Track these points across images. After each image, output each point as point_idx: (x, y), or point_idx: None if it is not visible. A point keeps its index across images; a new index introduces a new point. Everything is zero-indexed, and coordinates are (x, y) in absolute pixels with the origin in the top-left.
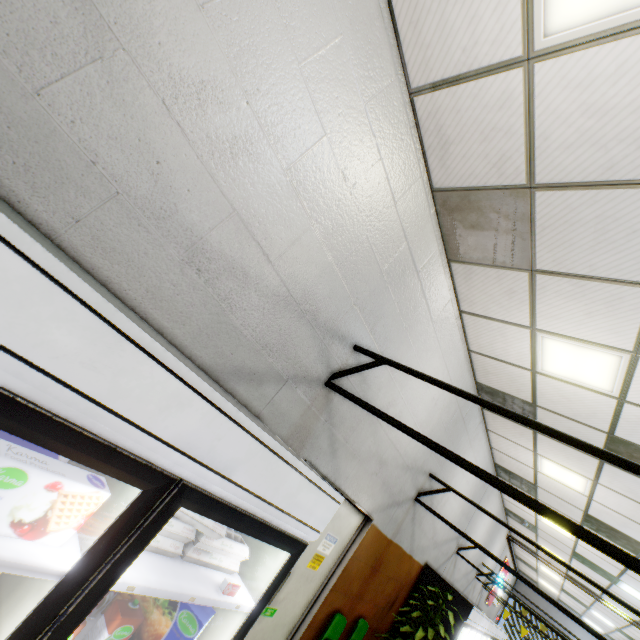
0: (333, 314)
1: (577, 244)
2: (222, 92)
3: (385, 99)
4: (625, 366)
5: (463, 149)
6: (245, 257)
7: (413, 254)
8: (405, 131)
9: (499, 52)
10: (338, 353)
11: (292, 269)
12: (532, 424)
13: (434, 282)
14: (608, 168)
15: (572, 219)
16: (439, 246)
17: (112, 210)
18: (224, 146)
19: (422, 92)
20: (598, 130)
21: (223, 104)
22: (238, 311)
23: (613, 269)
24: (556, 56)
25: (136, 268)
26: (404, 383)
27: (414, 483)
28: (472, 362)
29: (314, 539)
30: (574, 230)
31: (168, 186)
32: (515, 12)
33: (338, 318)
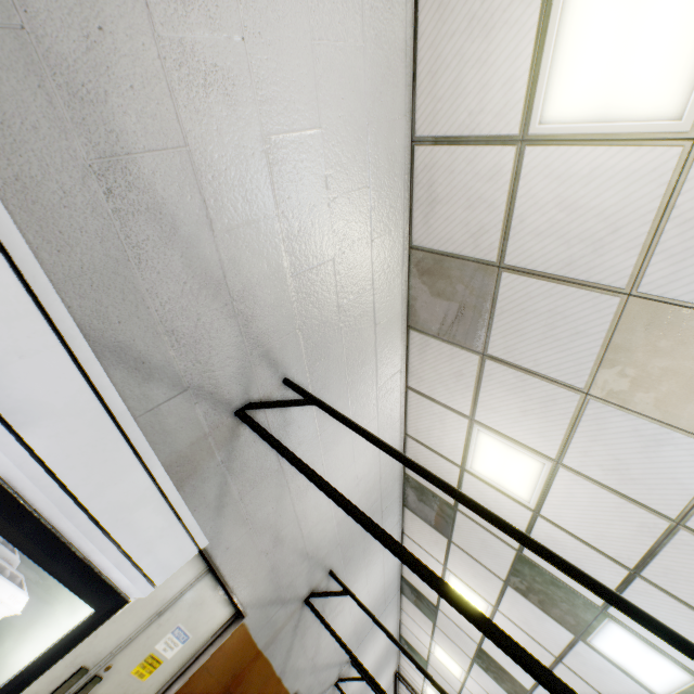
0: (271, 329)
1: (528, 335)
2: (217, 8)
3: (389, 131)
4: (546, 475)
5: (448, 211)
6: (181, 208)
7: (376, 303)
8: (399, 174)
9: (499, 126)
10: (263, 380)
11: (237, 252)
12: (457, 494)
13: (389, 344)
14: (567, 264)
15: (529, 308)
16: (403, 308)
17: (3, 43)
18: (199, 66)
19: (424, 143)
20: (566, 225)
21: (213, 21)
22: (148, 270)
23: (554, 368)
24: (545, 145)
25: (11, 138)
26: (330, 447)
27: (309, 578)
28: (406, 448)
29: (142, 594)
30: (528, 320)
31: (105, 65)
32: (520, 93)
33: (276, 337)
